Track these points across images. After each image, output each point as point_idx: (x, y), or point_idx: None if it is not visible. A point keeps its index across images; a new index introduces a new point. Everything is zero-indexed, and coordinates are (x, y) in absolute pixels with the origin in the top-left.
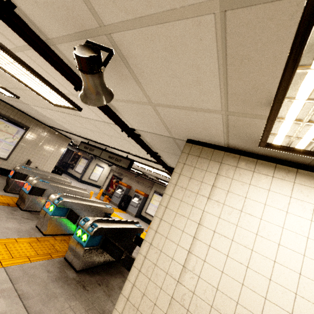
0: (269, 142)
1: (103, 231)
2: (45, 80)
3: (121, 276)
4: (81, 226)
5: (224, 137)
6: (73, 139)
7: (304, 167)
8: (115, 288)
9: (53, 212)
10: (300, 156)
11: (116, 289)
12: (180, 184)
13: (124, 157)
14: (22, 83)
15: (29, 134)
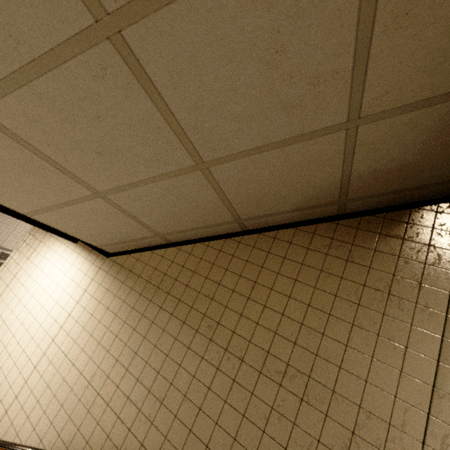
0: None
1: None
2: None
3: None
4: None
5: None
6: None
7: None
8: None
9: None
10: None
11: None
12: (20, 249)
13: None
14: None
15: None
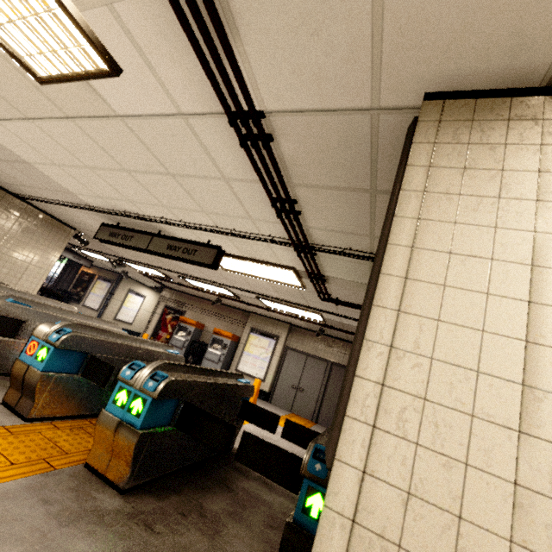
0: None
1: (181, 389)
2: None
3: (226, 489)
4: (126, 383)
5: None
6: (81, 229)
7: None
8: (220, 517)
9: (47, 362)
10: None
11: (222, 519)
12: (439, 187)
13: (203, 244)
14: None
15: None
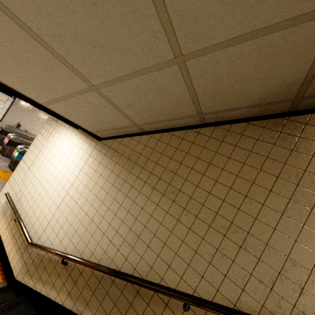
0: None
1: None
2: None
3: None
4: None
5: None
6: None
7: None
8: None
9: (17, 156)
10: None
11: None
12: (42, 133)
13: None
14: None
15: (17, 102)
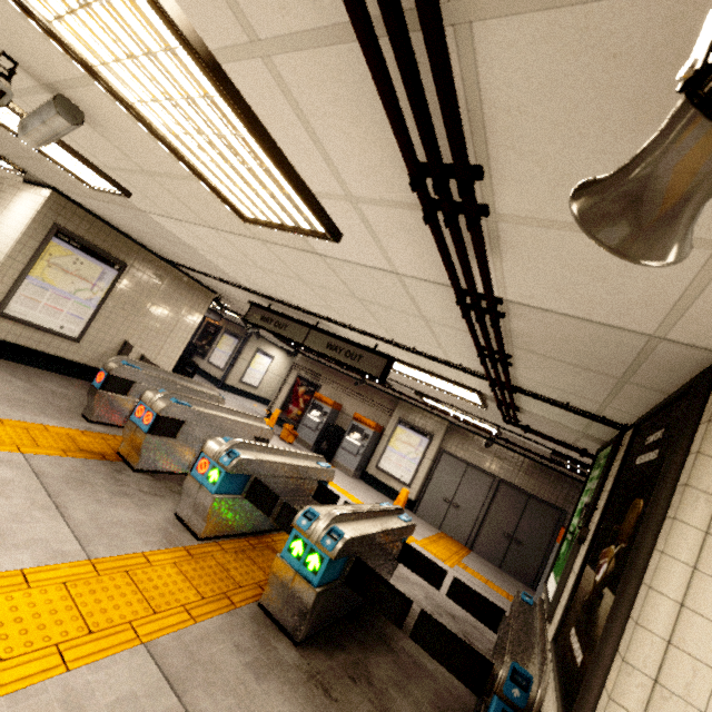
0: None
1: (354, 545)
2: (279, 153)
3: (387, 649)
4: (302, 533)
5: None
6: (223, 294)
7: None
8: (387, 687)
9: (218, 485)
10: None
11: (389, 690)
12: None
13: (370, 350)
14: (182, 159)
15: (126, 281)
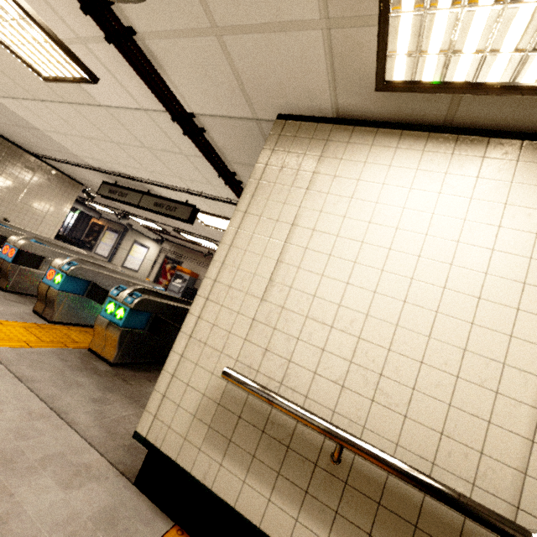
0: (388, 77)
1: (152, 306)
2: (24, 5)
3: None
4: (114, 298)
5: (330, 90)
6: (88, 184)
7: (438, 129)
8: None
9: (61, 284)
10: (432, 106)
11: None
12: (267, 179)
13: (182, 203)
14: None
15: None
